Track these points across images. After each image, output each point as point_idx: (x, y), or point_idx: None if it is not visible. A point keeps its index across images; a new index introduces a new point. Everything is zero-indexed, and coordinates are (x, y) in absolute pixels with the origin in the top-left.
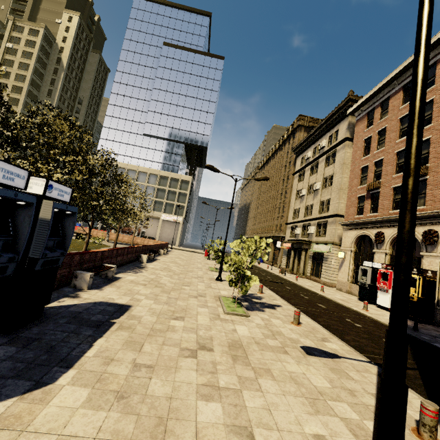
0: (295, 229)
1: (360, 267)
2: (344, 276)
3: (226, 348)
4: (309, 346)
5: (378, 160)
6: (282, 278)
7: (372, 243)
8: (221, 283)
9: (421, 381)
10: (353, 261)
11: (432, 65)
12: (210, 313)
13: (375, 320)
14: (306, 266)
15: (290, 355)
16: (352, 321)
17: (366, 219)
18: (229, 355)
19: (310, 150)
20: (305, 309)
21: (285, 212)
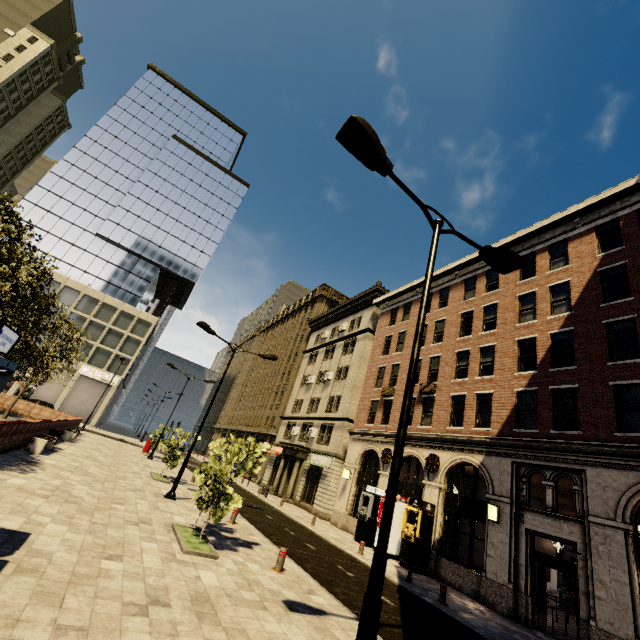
0: (292, 427)
1: (362, 492)
2: (342, 503)
3: (188, 602)
4: (292, 600)
5: (395, 364)
6: (262, 500)
7: (379, 461)
8: (174, 503)
9: (404, 639)
10: (356, 484)
11: (446, 288)
12: (162, 551)
13: (369, 567)
14: (298, 485)
15: (270, 611)
16: (344, 568)
17: (376, 430)
18: (193, 611)
19: (329, 328)
20: (290, 549)
21: (284, 400)
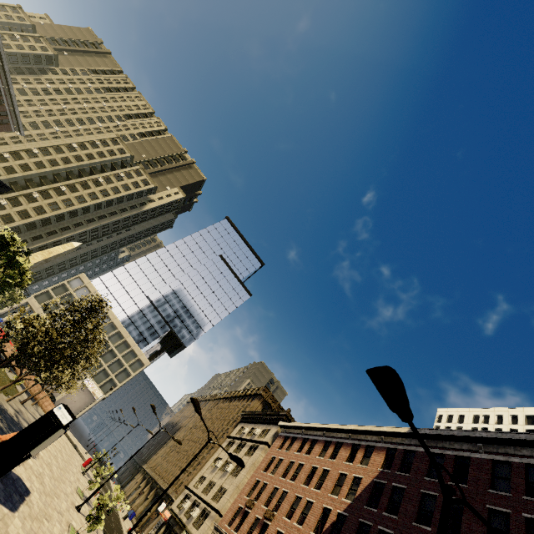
0: (187, 499)
1: None
2: None
3: None
4: None
5: (266, 482)
6: None
7: None
8: (77, 514)
9: None
10: None
11: (316, 440)
12: (61, 530)
13: None
14: None
15: None
16: None
17: (227, 533)
18: None
19: (250, 426)
20: None
21: (196, 470)
